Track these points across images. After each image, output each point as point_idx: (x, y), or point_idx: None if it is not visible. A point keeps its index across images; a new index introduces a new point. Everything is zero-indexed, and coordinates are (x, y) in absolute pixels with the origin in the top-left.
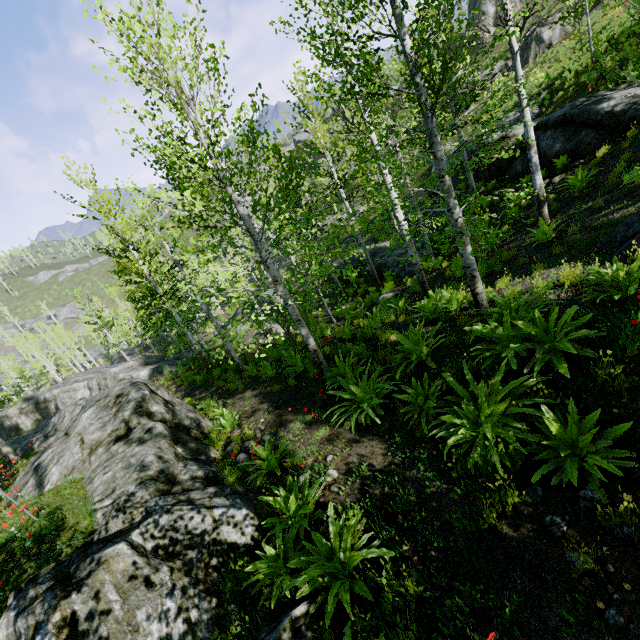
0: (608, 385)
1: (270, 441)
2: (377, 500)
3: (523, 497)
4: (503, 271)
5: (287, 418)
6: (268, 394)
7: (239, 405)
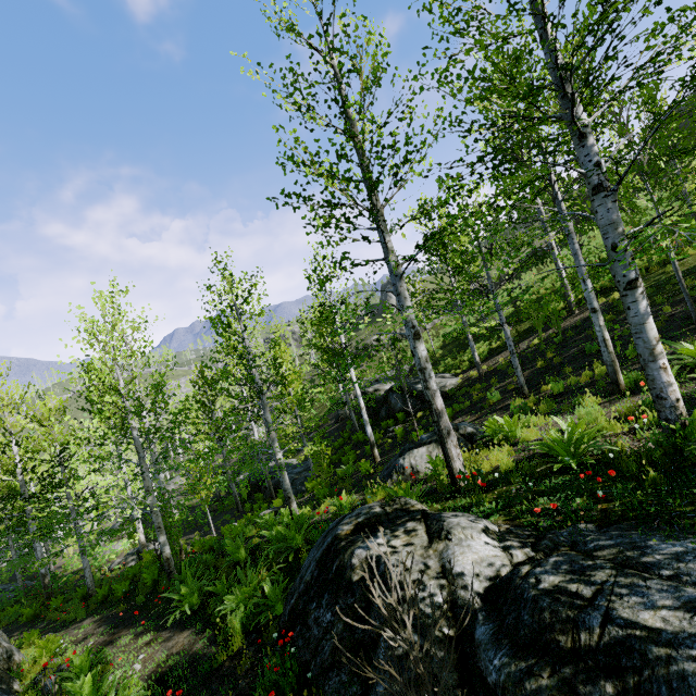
0: (302, 564)
1: (90, 650)
2: (161, 675)
3: (243, 640)
4: (337, 495)
5: (119, 635)
6: (111, 617)
7: (71, 635)
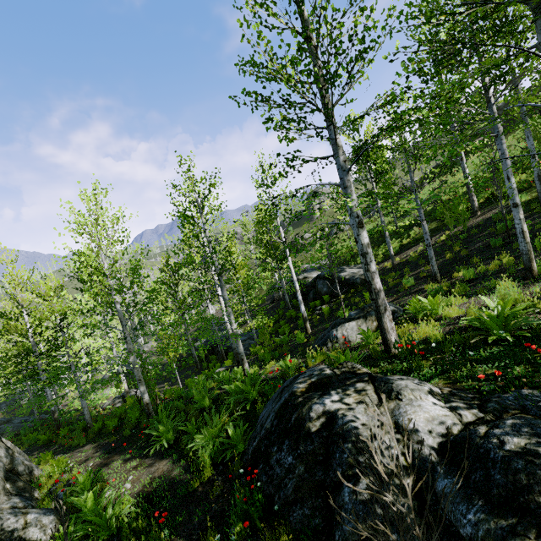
0: (258, 412)
1: (91, 471)
2: (147, 494)
3: (212, 471)
4: (278, 358)
5: (112, 459)
6: (105, 444)
7: (76, 456)
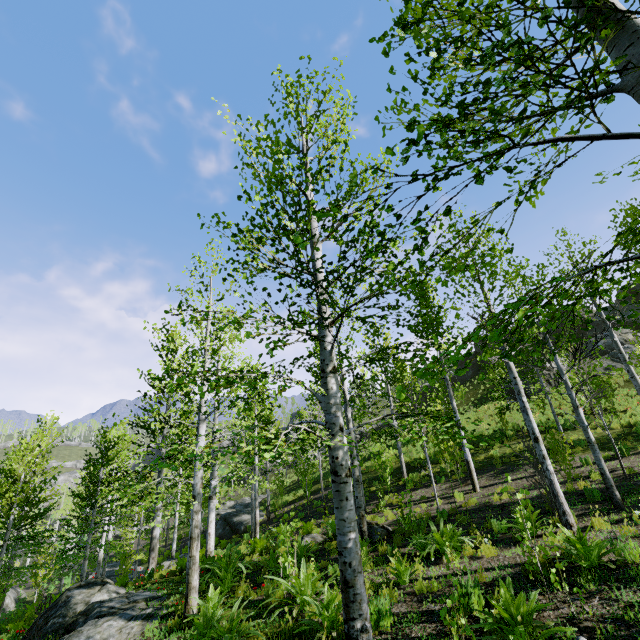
0: None
1: None
2: None
3: None
4: None
5: None
6: None
7: None
